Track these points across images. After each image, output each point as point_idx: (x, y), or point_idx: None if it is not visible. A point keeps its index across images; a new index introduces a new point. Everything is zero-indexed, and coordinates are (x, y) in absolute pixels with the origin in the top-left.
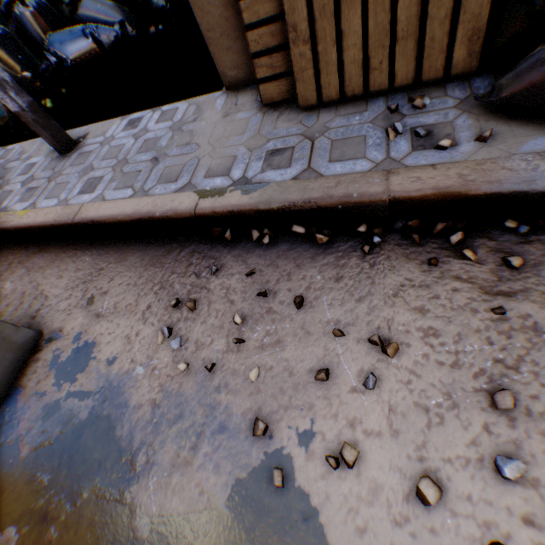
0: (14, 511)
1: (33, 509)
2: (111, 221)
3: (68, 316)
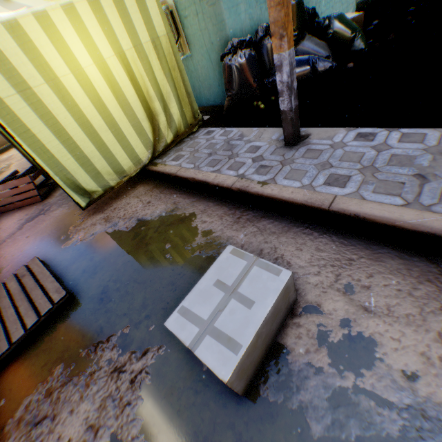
0: None
1: None
2: (382, 223)
3: (322, 293)
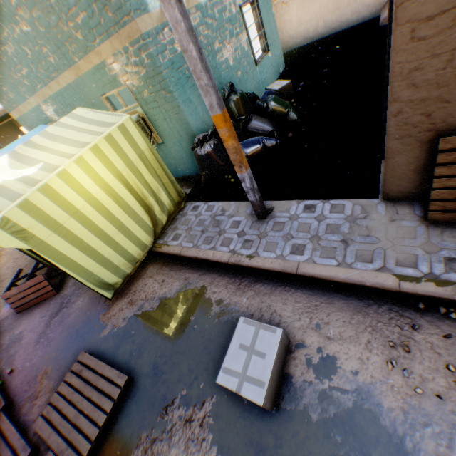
0: (323, 451)
1: (337, 454)
2: (328, 280)
3: (304, 333)
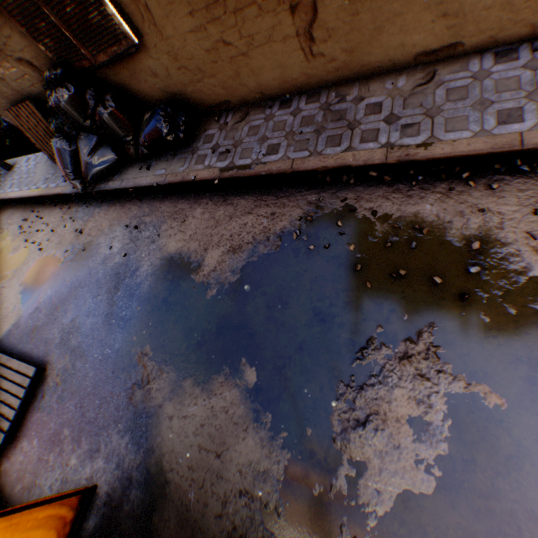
0: None
1: None
2: (15, 198)
3: (6, 225)
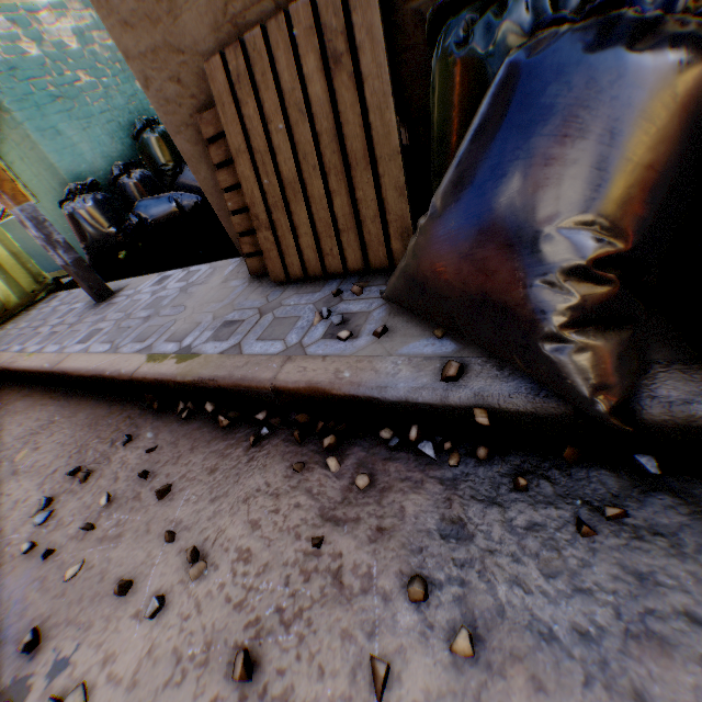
0: None
1: None
2: (77, 374)
3: None
